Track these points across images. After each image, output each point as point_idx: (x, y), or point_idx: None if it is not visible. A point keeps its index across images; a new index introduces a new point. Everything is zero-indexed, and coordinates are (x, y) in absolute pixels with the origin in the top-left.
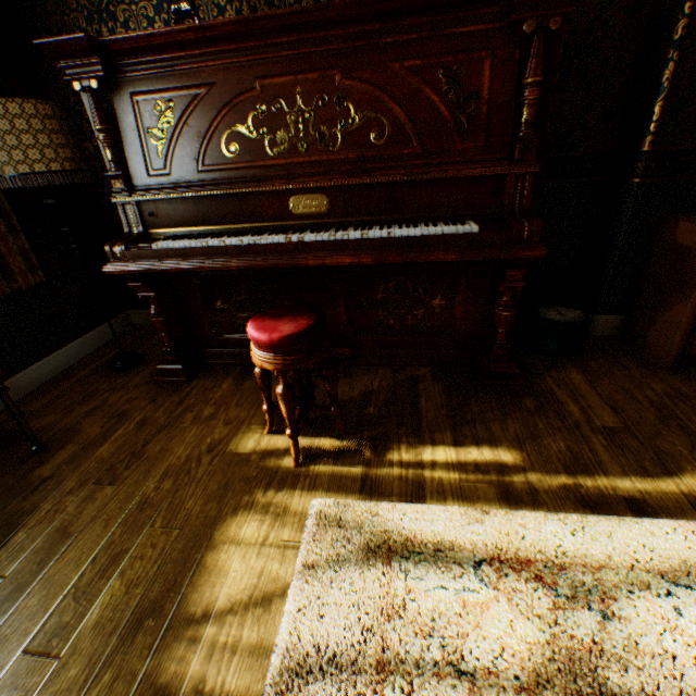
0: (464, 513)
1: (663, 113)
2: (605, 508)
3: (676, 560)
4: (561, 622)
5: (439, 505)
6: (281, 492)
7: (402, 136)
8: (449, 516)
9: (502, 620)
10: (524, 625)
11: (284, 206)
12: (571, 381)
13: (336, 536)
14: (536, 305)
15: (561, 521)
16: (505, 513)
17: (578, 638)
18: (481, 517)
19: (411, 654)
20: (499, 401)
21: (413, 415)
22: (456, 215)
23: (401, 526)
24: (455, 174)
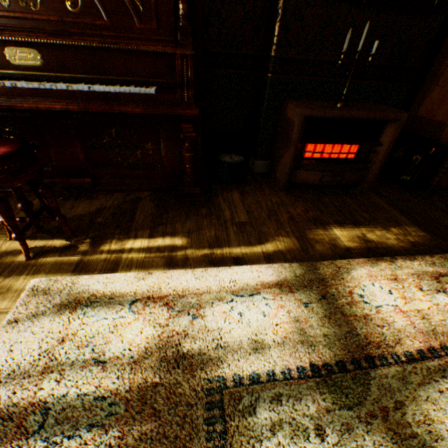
0: (138, 276)
1: (280, 31)
2: (222, 264)
3: (243, 284)
4: (170, 324)
5: (124, 273)
6: (9, 278)
7: (94, 9)
8: (127, 278)
9: (136, 329)
10: (148, 330)
11: (1, 55)
12: (232, 198)
13: (41, 300)
14: (221, 153)
15: (193, 273)
16: (162, 273)
17: (177, 331)
18: (147, 276)
19: (71, 359)
20: (187, 211)
21: (129, 222)
22: (146, 81)
23: (93, 288)
24: (138, 48)
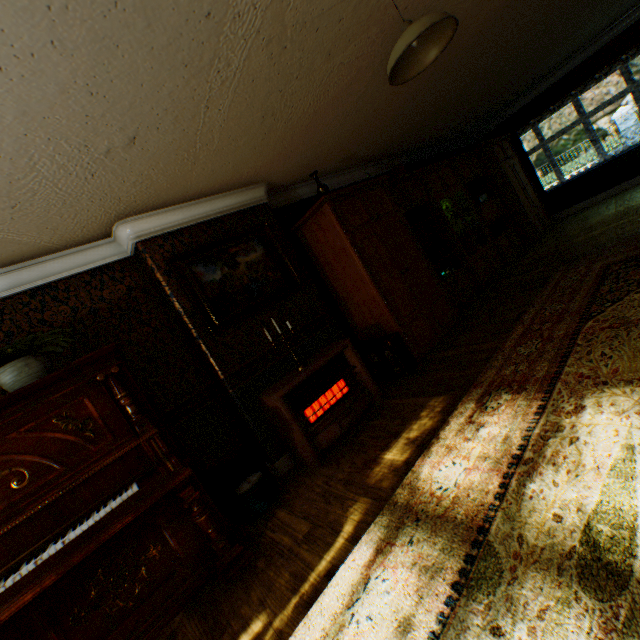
0: None
1: (217, 361)
2: (319, 594)
3: (351, 587)
4: None
5: None
6: None
7: (44, 468)
8: None
9: None
10: None
11: None
12: (281, 519)
13: None
14: (236, 486)
15: (296, 636)
16: None
17: None
18: None
19: None
20: (243, 582)
21: None
22: (122, 485)
23: None
24: (103, 464)
